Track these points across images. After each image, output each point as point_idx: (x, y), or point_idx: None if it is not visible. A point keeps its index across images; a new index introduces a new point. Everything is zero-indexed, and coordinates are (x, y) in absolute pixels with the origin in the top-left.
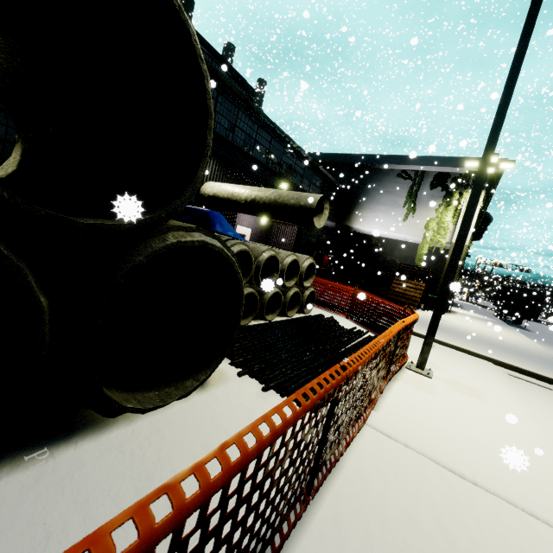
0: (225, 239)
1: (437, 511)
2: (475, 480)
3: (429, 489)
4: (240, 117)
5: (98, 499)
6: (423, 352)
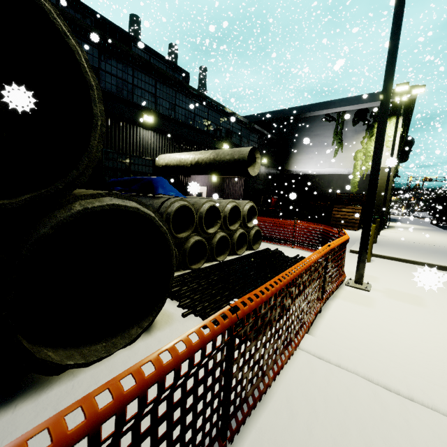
0: (167, 199)
1: (368, 437)
2: (411, 396)
3: (360, 413)
4: (178, 97)
5: None
6: (359, 269)
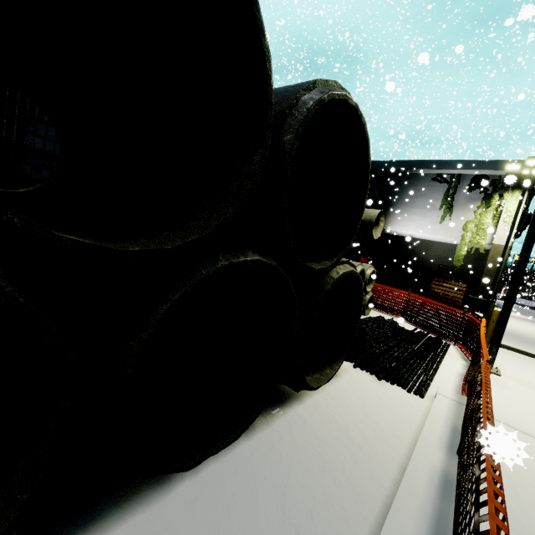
0: None
1: None
2: None
3: None
4: None
5: (328, 439)
6: (491, 353)
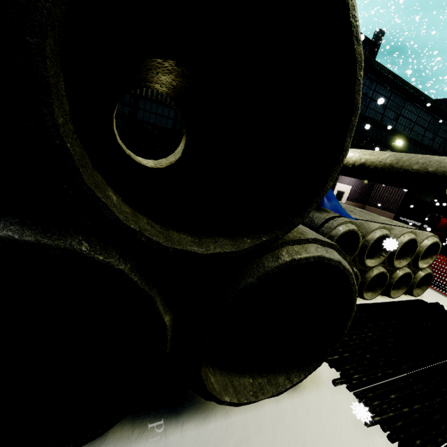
0: (332, 217)
1: None
2: None
3: None
4: None
5: None
6: None
